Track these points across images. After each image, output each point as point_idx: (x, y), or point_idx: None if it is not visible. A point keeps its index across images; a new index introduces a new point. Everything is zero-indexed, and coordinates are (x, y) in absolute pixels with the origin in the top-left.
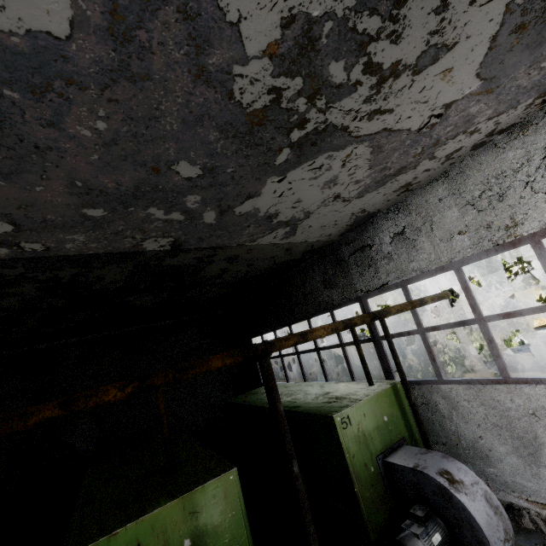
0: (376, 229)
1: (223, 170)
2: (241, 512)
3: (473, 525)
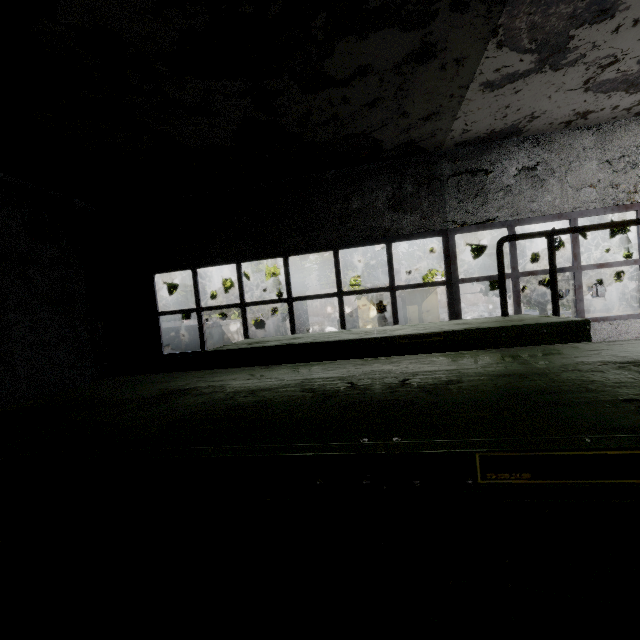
0: (503, 154)
1: None
2: None
3: None
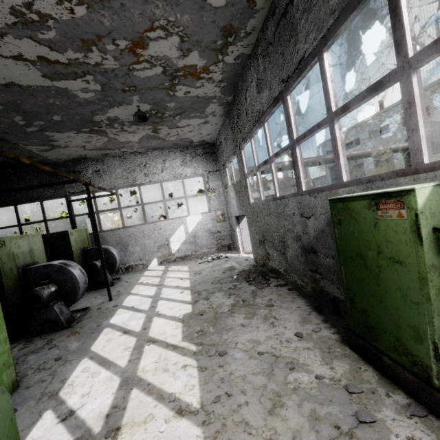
0: (86, 165)
1: (66, 123)
2: (43, 247)
3: (113, 256)
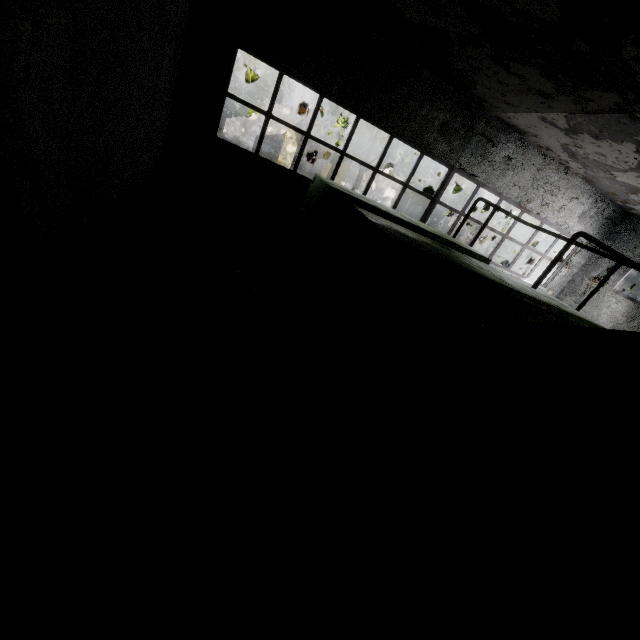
0: (507, 140)
1: None
2: None
3: None
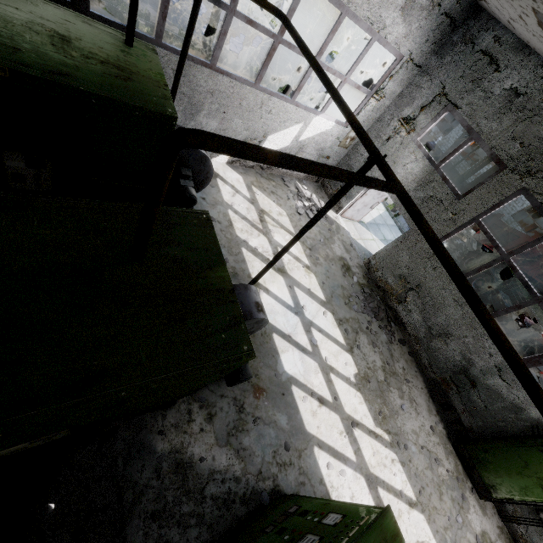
0: None
1: None
2: None
3: (210, 172)
